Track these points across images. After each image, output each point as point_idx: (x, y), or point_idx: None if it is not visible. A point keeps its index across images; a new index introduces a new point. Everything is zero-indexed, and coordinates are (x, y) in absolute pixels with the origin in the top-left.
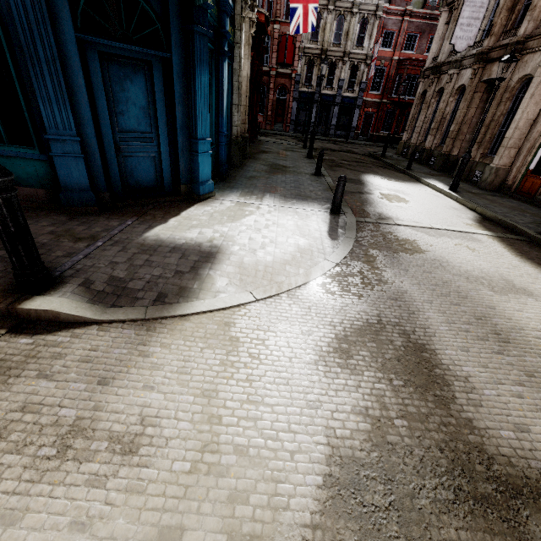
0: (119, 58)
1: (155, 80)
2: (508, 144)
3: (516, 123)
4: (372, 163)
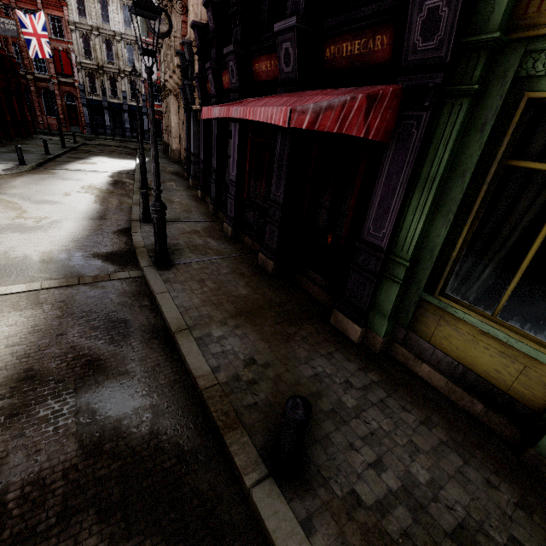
0: None
1: None
2: (173, 136)
3: (172, 125)
4: (123, 152)
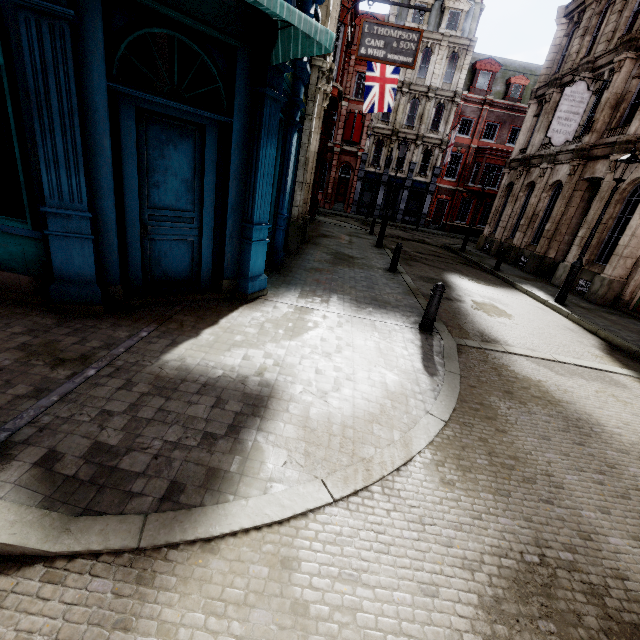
0: (163, 118)
1: (206, 148)
2: (623, 253)
3: (633, 230)
4: (452, 258)
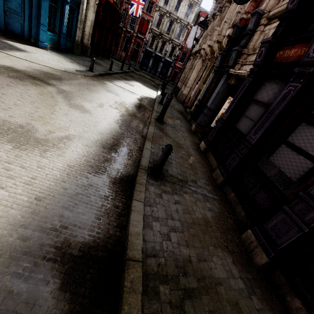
0: None
1: None
2: (187, 85)
3: (190, 78)
4: (151, 84)
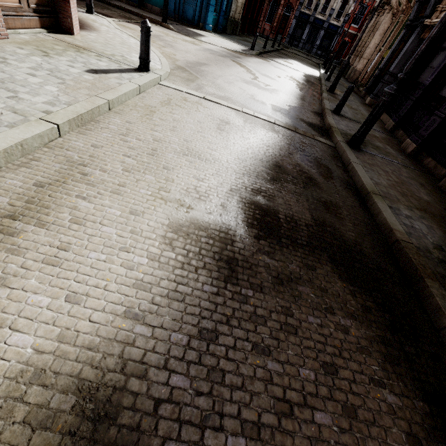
0: None
1: None
2: (363, 57)
3: (370, 45)
4: (309, 63)
